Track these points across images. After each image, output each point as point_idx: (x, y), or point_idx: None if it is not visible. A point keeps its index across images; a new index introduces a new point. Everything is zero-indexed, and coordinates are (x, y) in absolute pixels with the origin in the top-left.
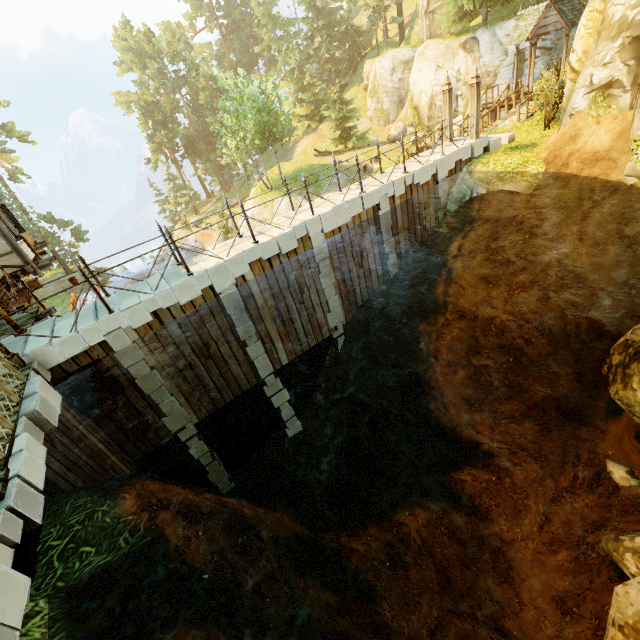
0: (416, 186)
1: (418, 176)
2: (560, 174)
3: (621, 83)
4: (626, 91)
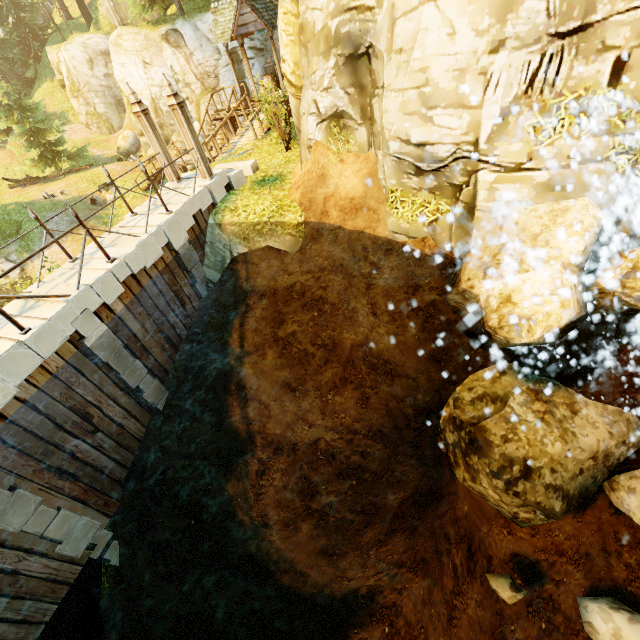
0: (143, 270)
1: (137, 260)
2: (323, 225)
3: (350, 114)
4: (359, 124)
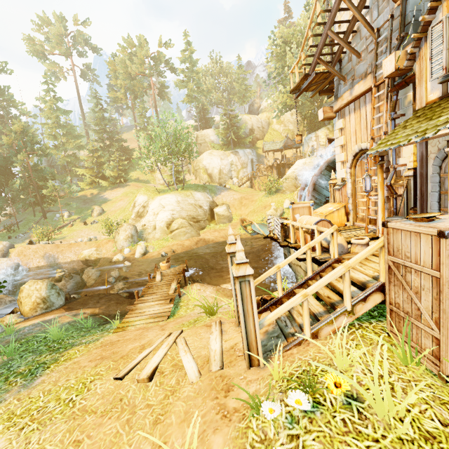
0: None
1: None
2: None
3: None
4: None
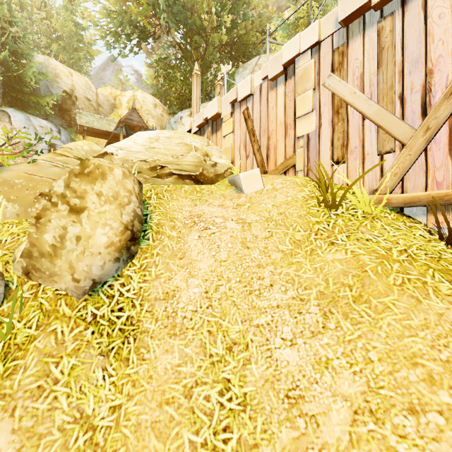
0: None
1: None
2: None
3: None
4: None
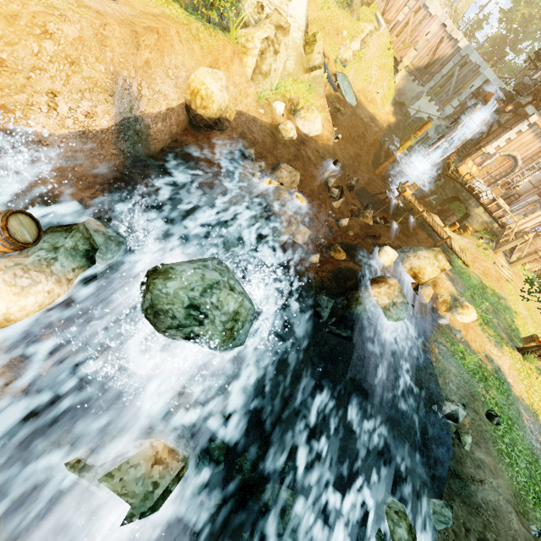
0: None
1: None
2: None
3: None
4: None
